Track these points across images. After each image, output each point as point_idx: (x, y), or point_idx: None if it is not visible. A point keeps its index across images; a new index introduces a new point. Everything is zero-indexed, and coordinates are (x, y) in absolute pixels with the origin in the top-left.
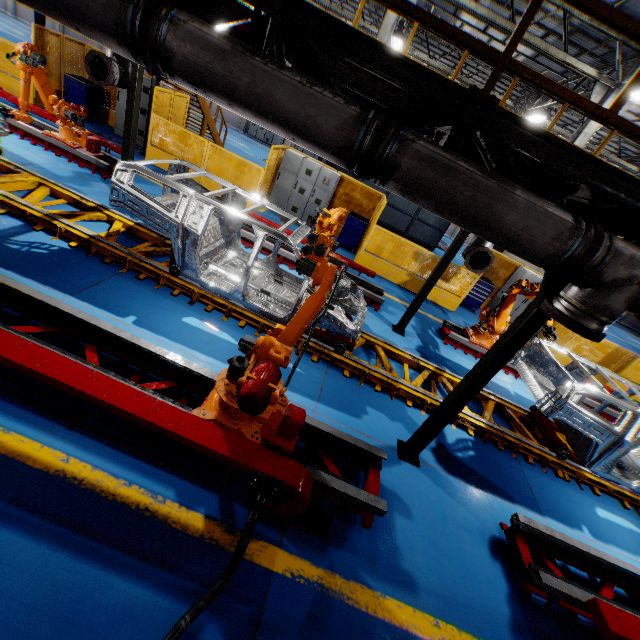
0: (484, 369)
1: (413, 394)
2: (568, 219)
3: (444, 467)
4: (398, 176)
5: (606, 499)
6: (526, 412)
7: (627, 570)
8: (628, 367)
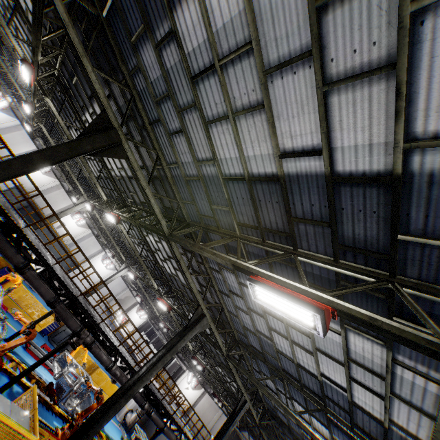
0: (47, 356)
1: (8, 371)
2: (80, 324)
3: (10, 398)
4: (55, 309)
5: (59, 419)
6: (47, 384)
7: (55, 429)
8: (95, 372)
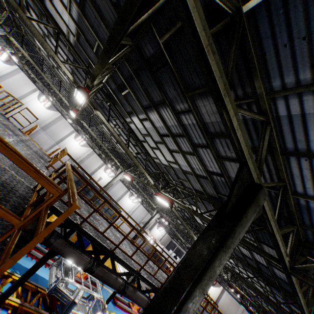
0: None
1: None
2: None
3: None
4: None
5: None
6: None
7: None
8: None
